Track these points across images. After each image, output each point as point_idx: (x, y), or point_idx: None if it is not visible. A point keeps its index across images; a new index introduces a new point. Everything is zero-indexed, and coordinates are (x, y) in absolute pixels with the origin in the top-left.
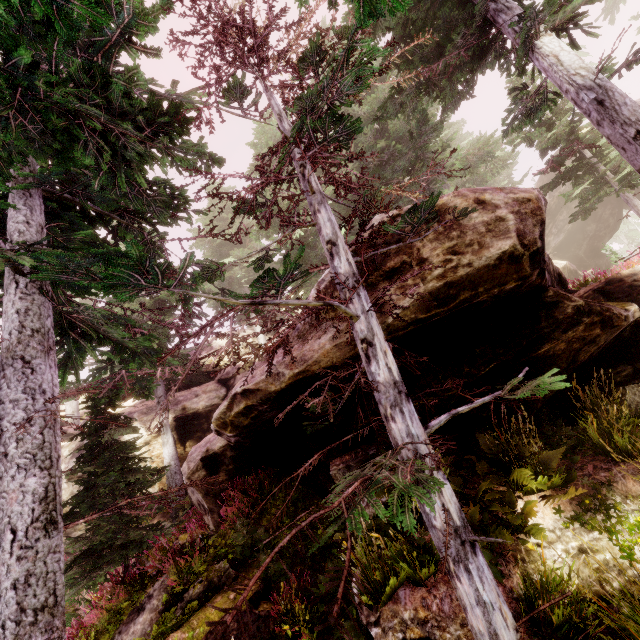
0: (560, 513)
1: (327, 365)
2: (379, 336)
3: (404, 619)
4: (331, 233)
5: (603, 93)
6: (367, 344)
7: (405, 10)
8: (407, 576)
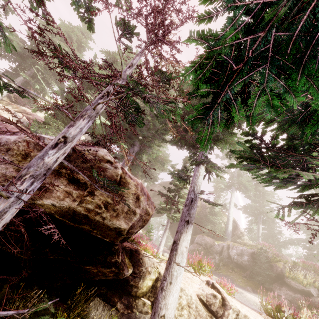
0: None
1: None
2: (3, 221)
3: None
4: (72, 135)
5: (195, 199)
6: None
7: None
8: None
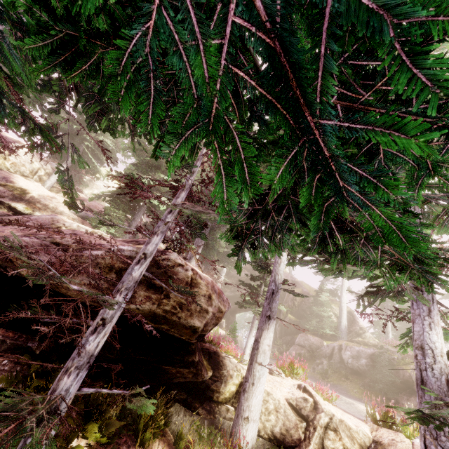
0: None
1: (72, 295)
2: (112, 323)
3: None
4: (150, 251)
5: (276, 291)
6: (103, 323)
7: None
8: None
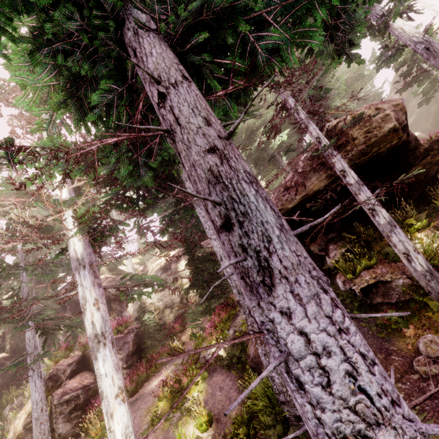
0: (428, 236)
1: (316, 190)
2: (346, 168)
3: (366, 279)
4: (317, 134)
5: (428, 44)
6: (342, 171)
7: None
8: (364, 266)
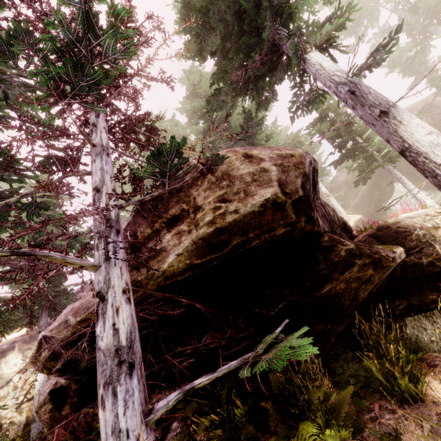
0: None
1: None
2: (116, 288)
3: None
4: (99, 180)
5: (354, 86)
6: (100, 298)
7: (222, 40)
8: None
